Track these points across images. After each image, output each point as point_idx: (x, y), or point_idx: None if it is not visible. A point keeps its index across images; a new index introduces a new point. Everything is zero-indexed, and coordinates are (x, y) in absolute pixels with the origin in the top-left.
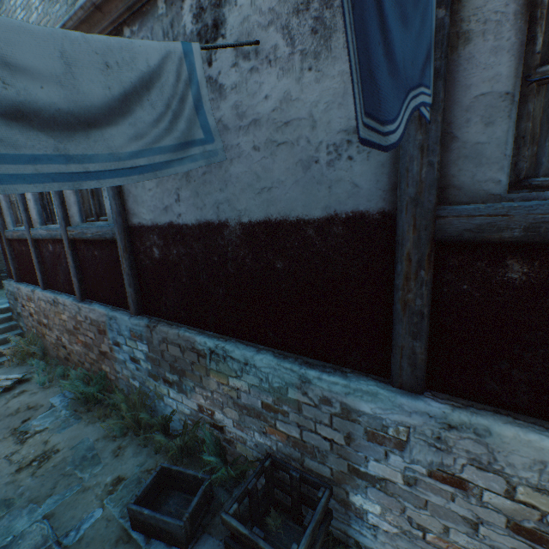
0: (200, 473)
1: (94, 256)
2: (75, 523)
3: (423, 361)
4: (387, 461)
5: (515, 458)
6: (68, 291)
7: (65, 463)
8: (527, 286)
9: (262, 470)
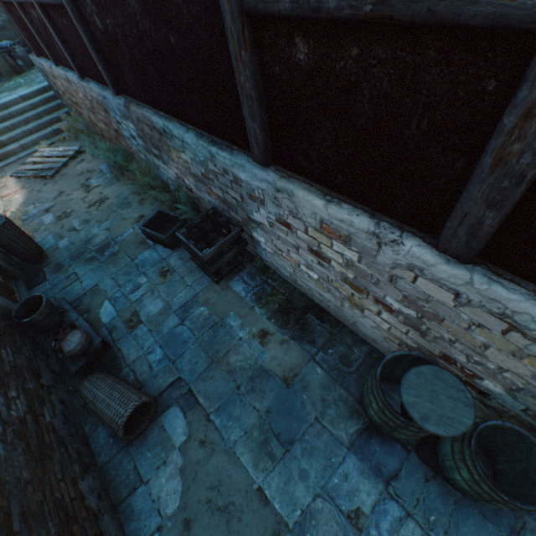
0: (179, 216)
1: (66, 27)
2: (120, 234)
3: (262, 141)
4: (260, 212)
5: (305, 211)
6: (72, 68)
7: (113, 206)
8: (309, 69)
9: (207, 216)
